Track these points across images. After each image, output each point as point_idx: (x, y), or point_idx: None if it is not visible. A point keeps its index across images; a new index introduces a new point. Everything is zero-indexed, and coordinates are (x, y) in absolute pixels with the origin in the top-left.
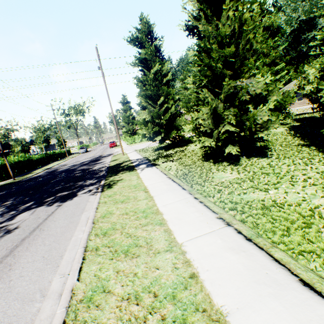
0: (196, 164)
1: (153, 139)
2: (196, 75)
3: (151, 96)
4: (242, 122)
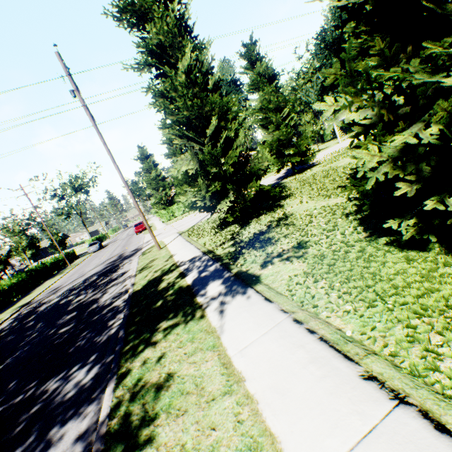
0: (396, 268)
1: (212, 208)
2: (254, 81)
3: (189, 123)
4: None
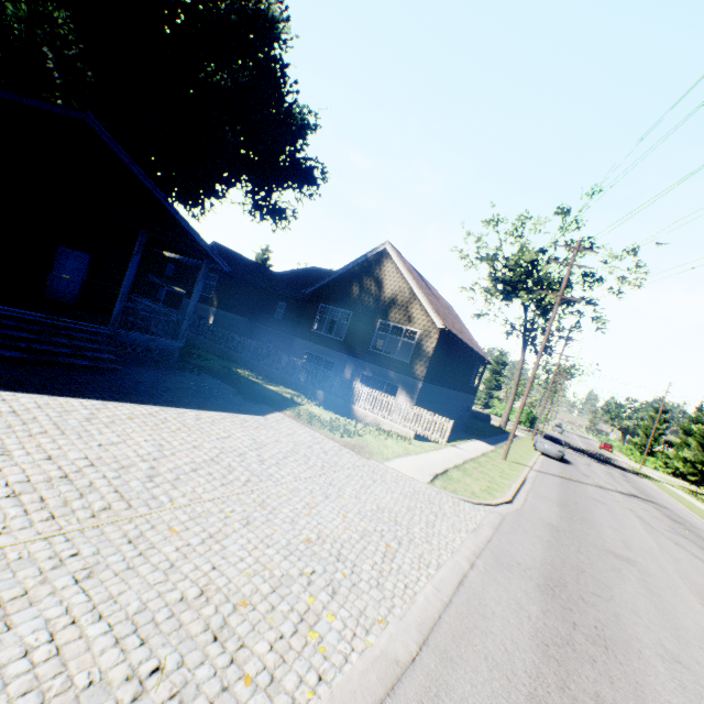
0: None
1: (683, 475)
2: None
3: (703, 444)
4: None
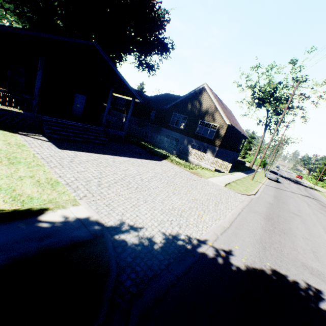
0: None
1: None
2: None
3: None
4: None
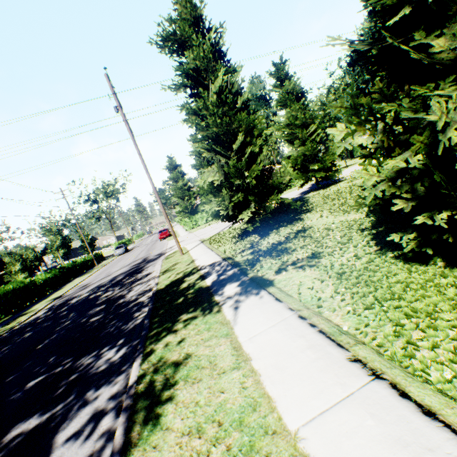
0: (398, 277)
1: (234, 218)
2: (282, 98)
3: (217, 138)
4: None
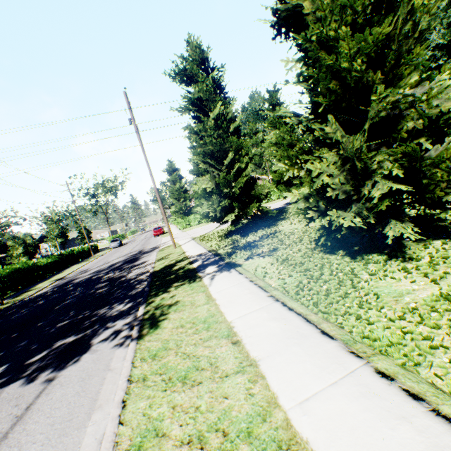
0: (314, 261)
1: (221, 219)
2: (272, 121)
3: (212, 153)
4: (419, 171)
